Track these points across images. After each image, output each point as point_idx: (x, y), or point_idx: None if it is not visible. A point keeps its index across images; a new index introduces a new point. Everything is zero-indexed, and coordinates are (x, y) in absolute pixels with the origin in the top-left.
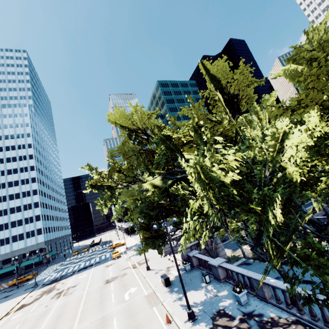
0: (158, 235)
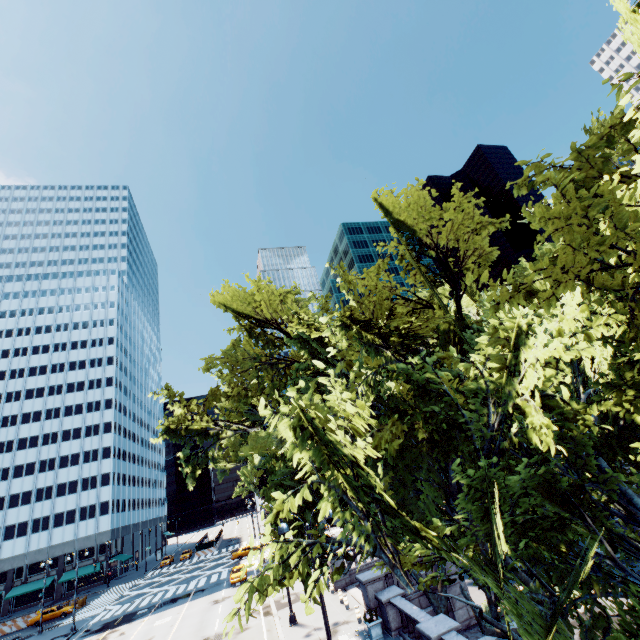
0: None
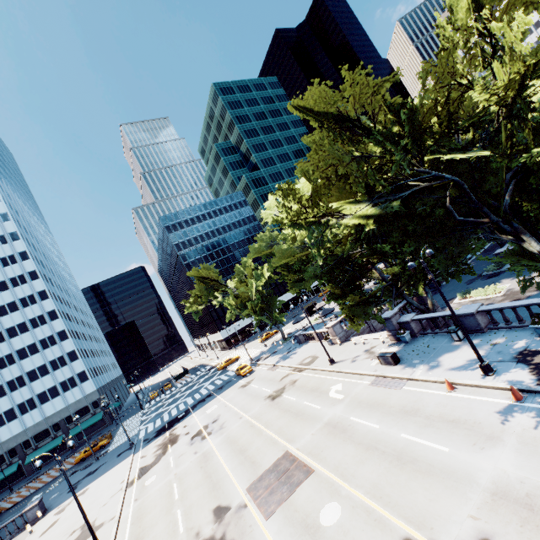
0: (368, 297)
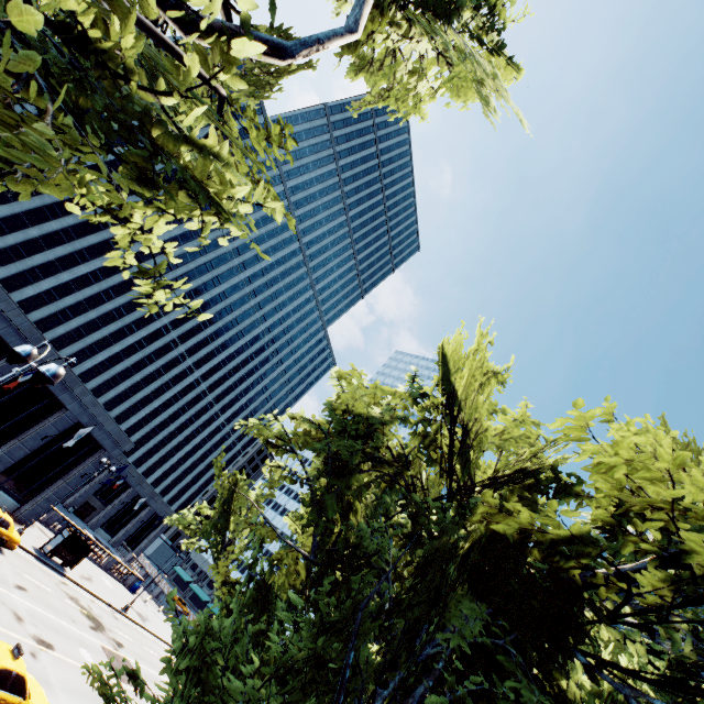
0: None
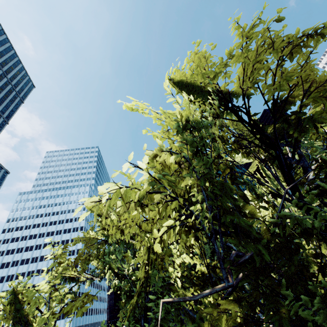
0: None
